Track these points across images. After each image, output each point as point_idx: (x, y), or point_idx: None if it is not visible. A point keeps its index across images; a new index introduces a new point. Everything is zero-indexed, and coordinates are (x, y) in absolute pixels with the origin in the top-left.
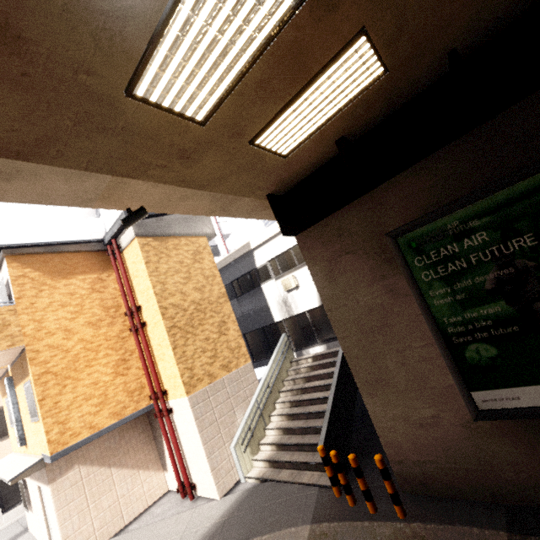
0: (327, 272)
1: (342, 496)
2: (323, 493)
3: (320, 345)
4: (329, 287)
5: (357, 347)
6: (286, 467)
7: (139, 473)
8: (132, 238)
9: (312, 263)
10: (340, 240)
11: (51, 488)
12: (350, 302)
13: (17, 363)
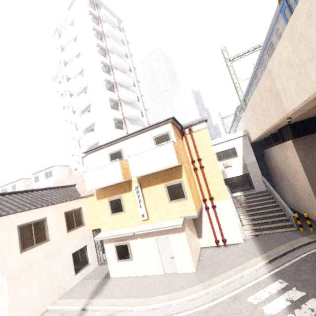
0: (305, 153)
1: (304, 231)
2: (294, 232)
3: (239, 192)
4: (305, 158)
5: (314, 178)
6: (264, 230)
7: (195, 237)
8: (203, 128)
9: (298, 149)
10: (312, 143)
11: (184, 233)
12: (313, 163)
13: (158, 174)
